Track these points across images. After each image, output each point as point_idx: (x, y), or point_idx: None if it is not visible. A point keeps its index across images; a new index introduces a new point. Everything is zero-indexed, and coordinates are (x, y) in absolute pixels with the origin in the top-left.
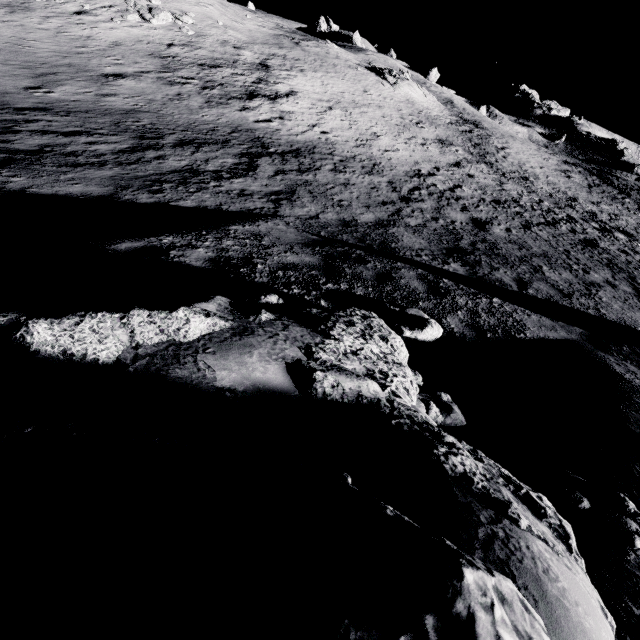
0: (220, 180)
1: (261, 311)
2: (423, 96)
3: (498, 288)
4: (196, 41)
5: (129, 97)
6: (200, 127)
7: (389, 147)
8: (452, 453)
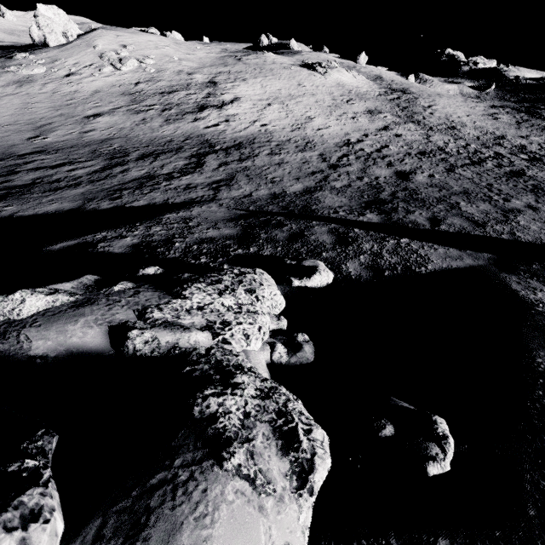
0: (171, 180)
1: (118, 283)
2: (352, 78)
3: (410, 229)
4: (157, 76)
5: (105, 129)
6: (159, 141)
7: (322, 126)
8: (218, 394)
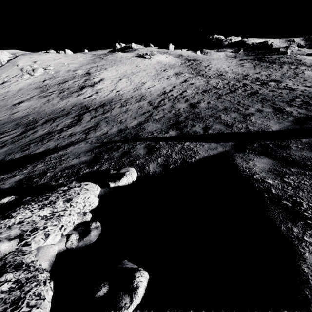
0: (61, 132)
1: None
2: (166, 58)
3: (191, 136)
4: (55, 75)
5: (25, 110)
6: (57, 111)
7: (150, 86)
8: None
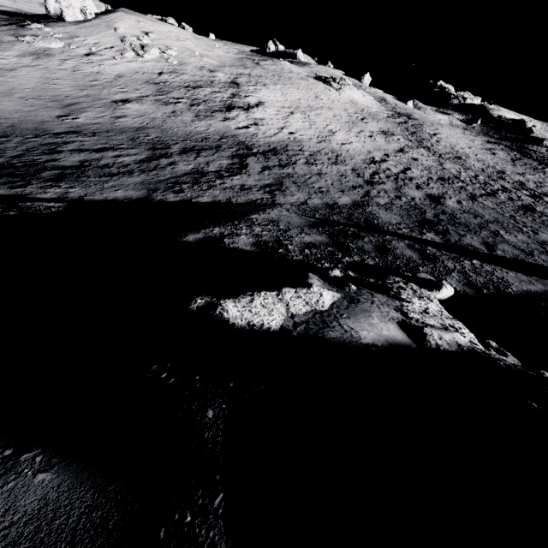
0: (223, 178)
1: (348, 283)
2: (362, 97)
3: (472, 251)
4: (180, 68)
5: (136, 117)
6: (195, 137)
7: (344, 141)
8: None
